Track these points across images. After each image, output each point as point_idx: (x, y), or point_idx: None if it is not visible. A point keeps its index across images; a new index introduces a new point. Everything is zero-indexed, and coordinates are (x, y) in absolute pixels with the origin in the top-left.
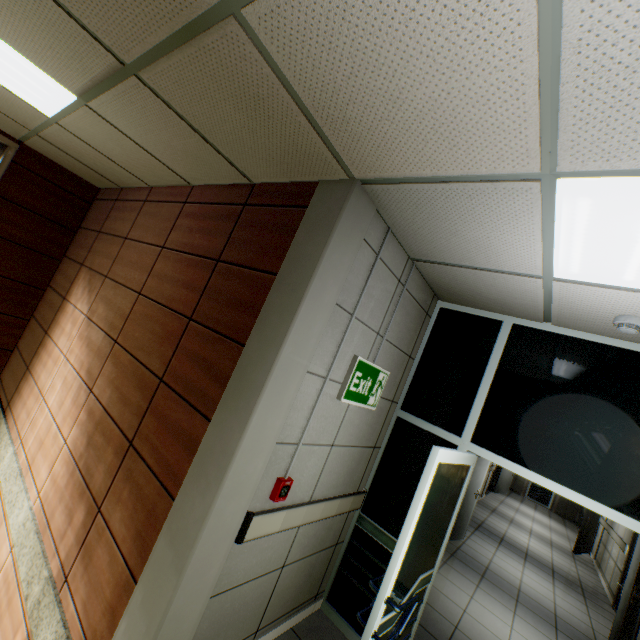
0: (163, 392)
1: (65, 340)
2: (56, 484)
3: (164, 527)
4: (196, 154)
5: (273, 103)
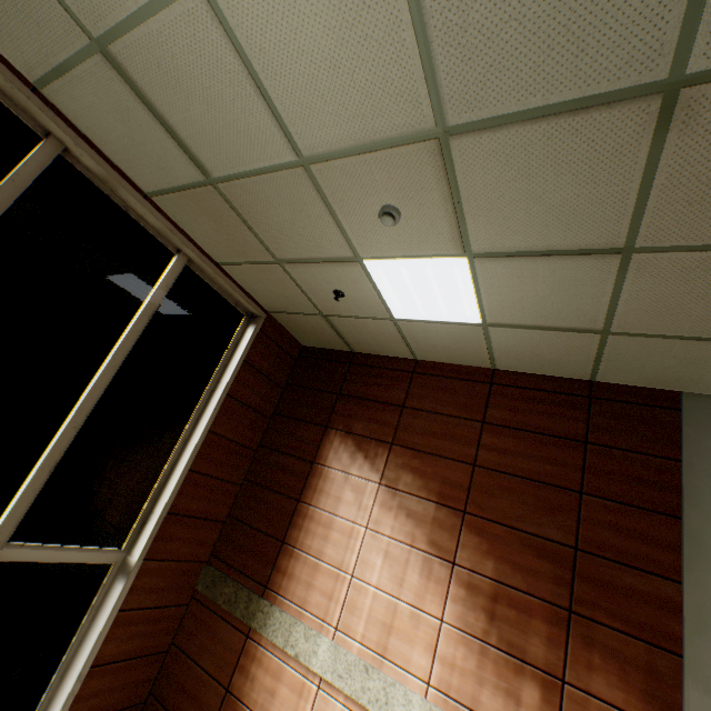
0: (586, 560)
1: (352, 509)
2: (457, 667)
3: (686, 679)
4: (559, 362)
5: None
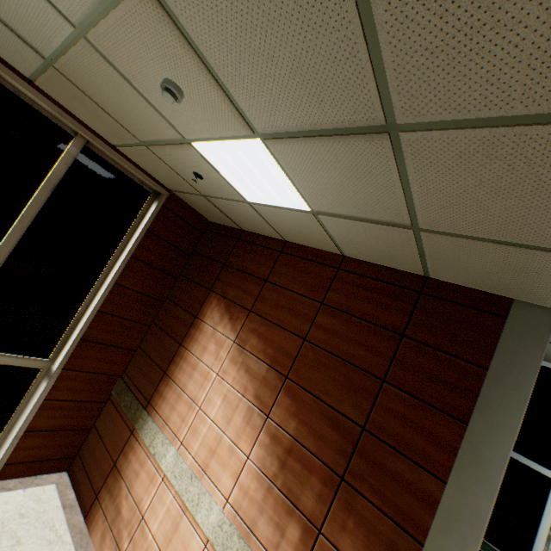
0: (369, 440)
1: (211, 358)
2: (248, 495)
3: None
4: (391, 255)
5: (545, 277)
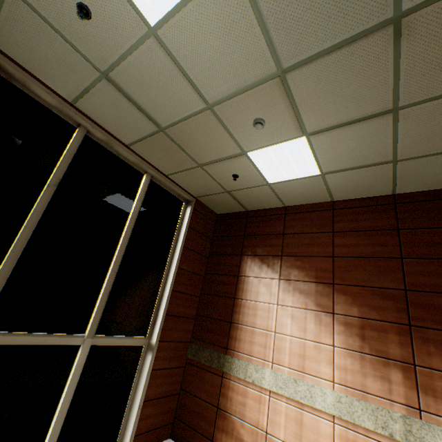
0: (413, 295)
1: (266, 296)
2: (348, 370)
3: None
4: (371, 187)
5: None
